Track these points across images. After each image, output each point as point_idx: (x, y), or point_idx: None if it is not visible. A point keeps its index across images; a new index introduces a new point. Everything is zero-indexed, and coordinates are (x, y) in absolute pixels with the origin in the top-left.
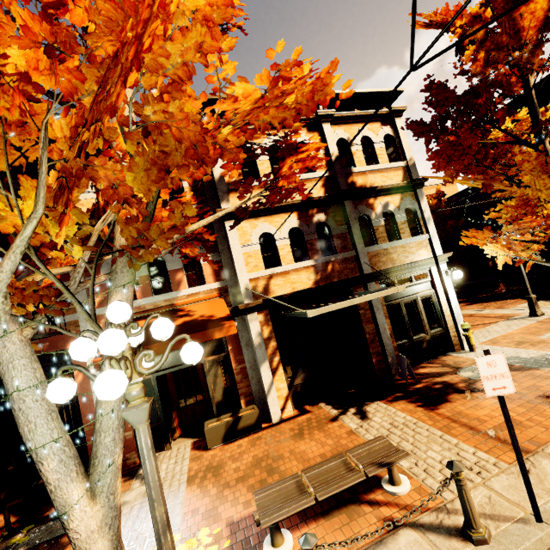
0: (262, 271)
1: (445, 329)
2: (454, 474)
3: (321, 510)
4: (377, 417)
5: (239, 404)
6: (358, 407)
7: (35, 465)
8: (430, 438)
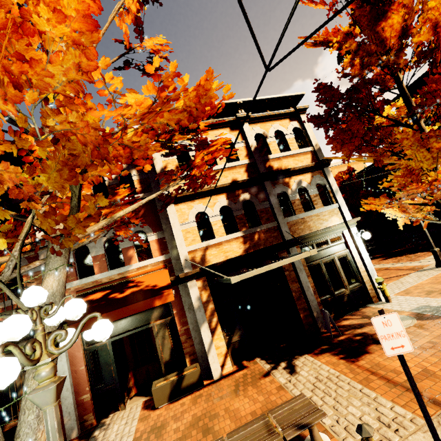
0: (199, 243)
1: (362, 283)
2: (364, 440)
3: None
4: (304, 371)
5: (185, 362)
6: (288, 361)
7: None
8: (351, 392)
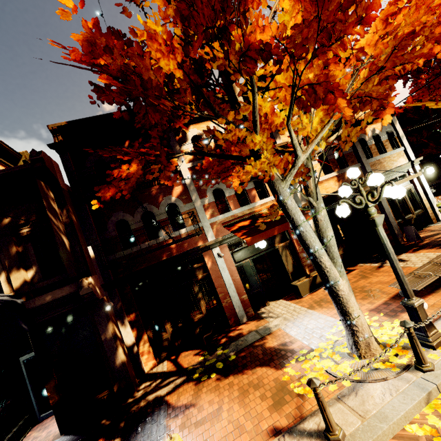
0: None
1: (424, 210)
2: None
3: (427, 292)
4: (413, 258)
5: (304, 272)
6: None
7: (317, 259)
8: None
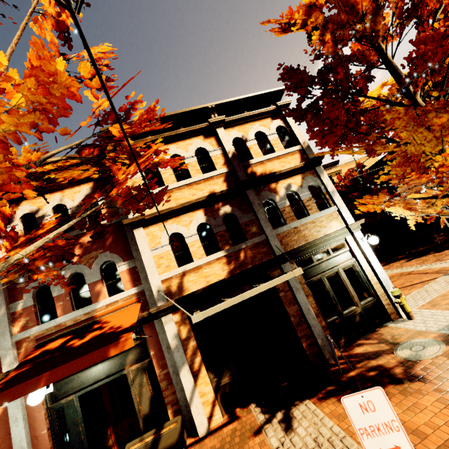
0: (174, 270)
1: (376, 298)
2: None
3: None
4: (302, 427)
5: (167, 414)
6: (286, 410)
7: None
8: None
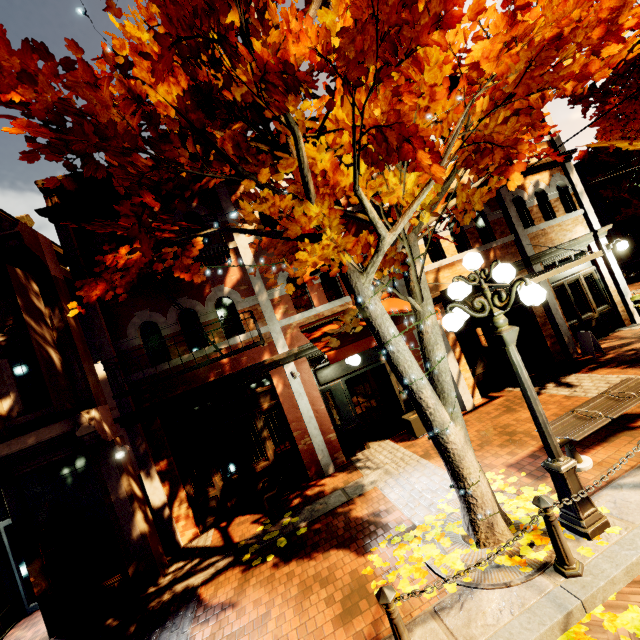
0: (430, 264)
1: (612, 305)
2: None
3: (596, 441)
4: (586, 383)
5: None
6: (556, 382)
7: (415, 395)
8: None
